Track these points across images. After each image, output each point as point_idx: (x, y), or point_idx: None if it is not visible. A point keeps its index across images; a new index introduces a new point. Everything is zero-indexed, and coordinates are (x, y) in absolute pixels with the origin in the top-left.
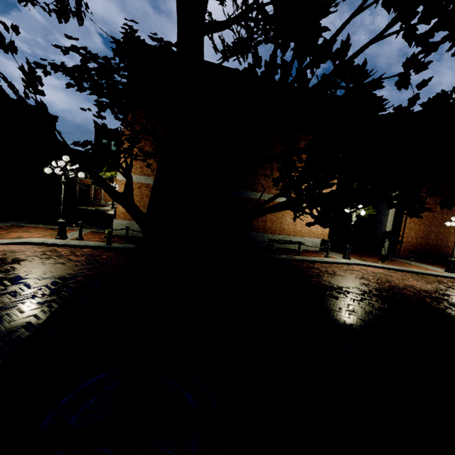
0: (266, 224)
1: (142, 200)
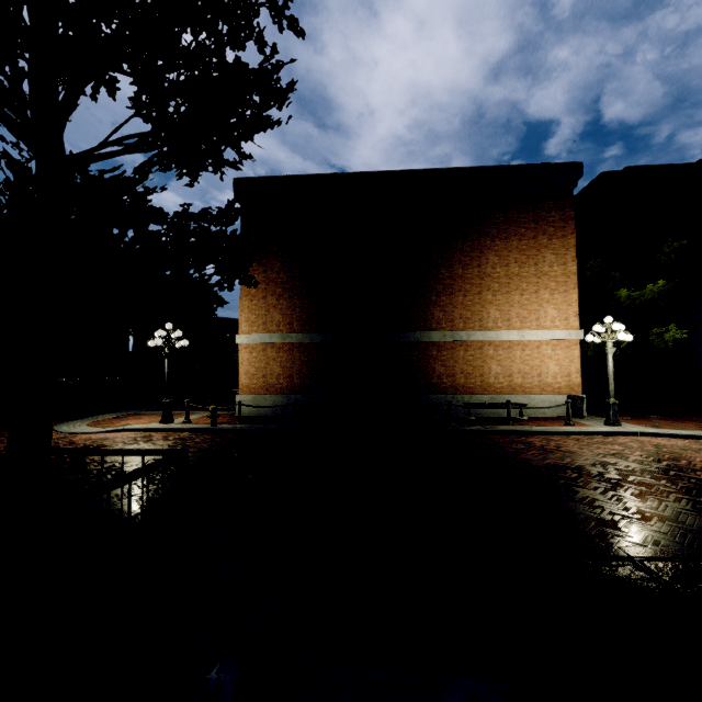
0: (456, 379)
1: (268, 366)
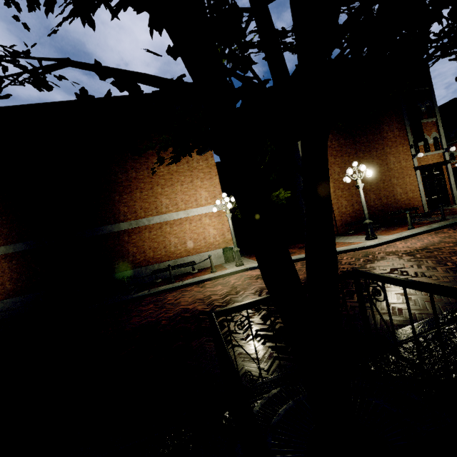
0: (147, 254)
1: None
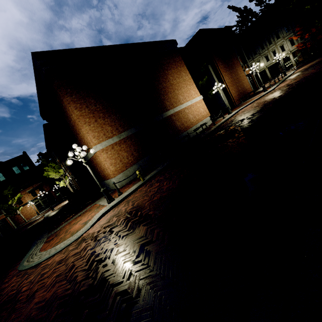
0: (184, 125)
1: (120, 155)
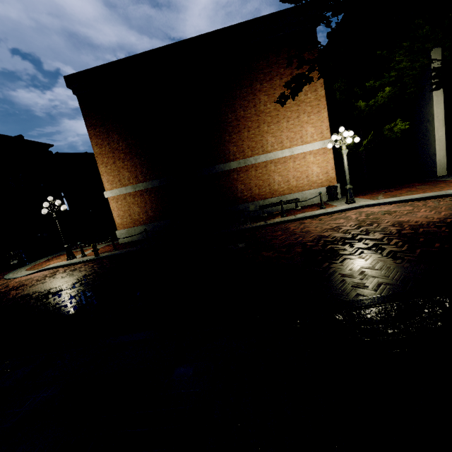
0: (253, 191)
1: (131, 208)
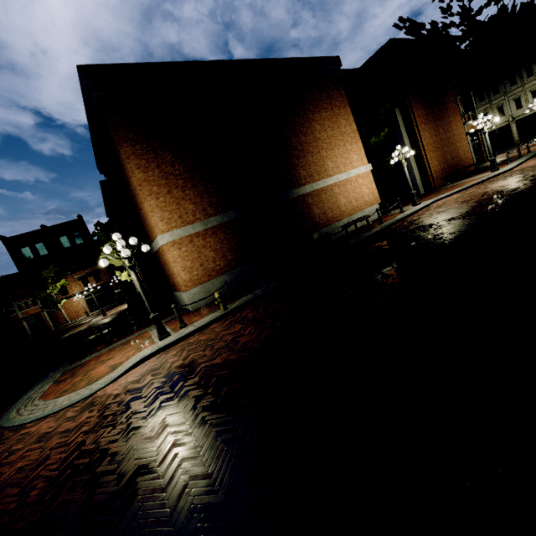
0: (327, 214)
1: (201, 254)
